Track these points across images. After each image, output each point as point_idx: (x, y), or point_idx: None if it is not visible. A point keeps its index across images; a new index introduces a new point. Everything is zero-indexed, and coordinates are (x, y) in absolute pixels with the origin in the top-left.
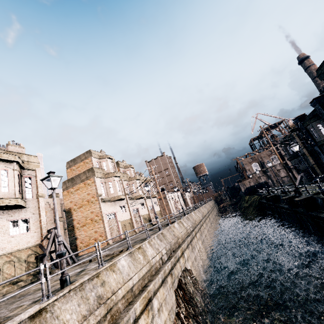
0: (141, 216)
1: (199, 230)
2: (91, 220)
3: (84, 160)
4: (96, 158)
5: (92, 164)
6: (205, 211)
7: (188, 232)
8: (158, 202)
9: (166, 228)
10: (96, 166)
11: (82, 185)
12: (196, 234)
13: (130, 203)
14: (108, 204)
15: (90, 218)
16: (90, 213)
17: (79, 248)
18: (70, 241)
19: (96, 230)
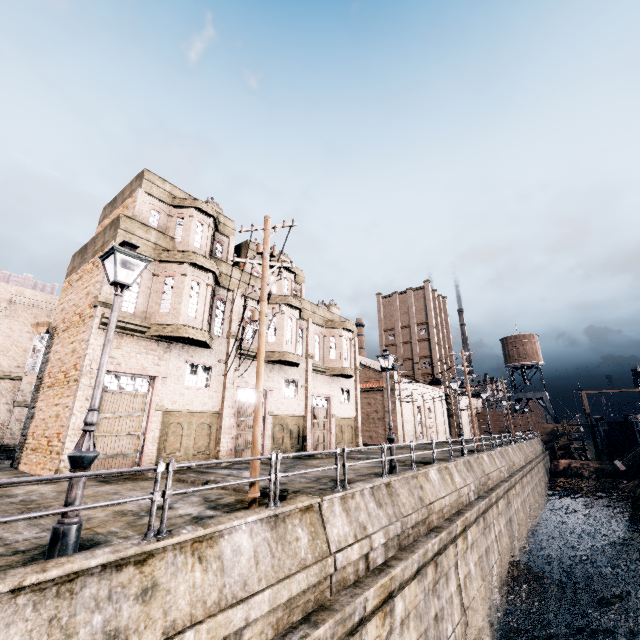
0: (269, 418)
1: (431, 564)
2: (64, 377)
3: (127, 199)
4: (159, 201)
5: (133, 209)
6: (497, 472)
7: (334, 582)
8: (355, 393)
9: (52, 565)
10: (146, 220)
11: (90, 266)
12: (399, 589)
13: (242, 366)
14: (135, 341)
15: (66, 368)
16: (70, 354)
17: (25, 449)
18: (26, 417)
19: (59, 412)
